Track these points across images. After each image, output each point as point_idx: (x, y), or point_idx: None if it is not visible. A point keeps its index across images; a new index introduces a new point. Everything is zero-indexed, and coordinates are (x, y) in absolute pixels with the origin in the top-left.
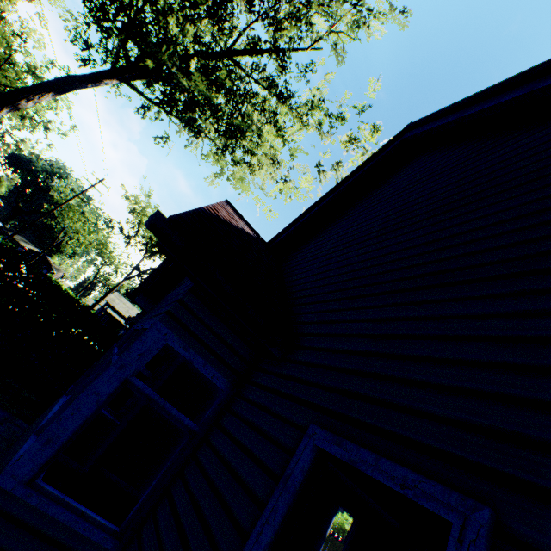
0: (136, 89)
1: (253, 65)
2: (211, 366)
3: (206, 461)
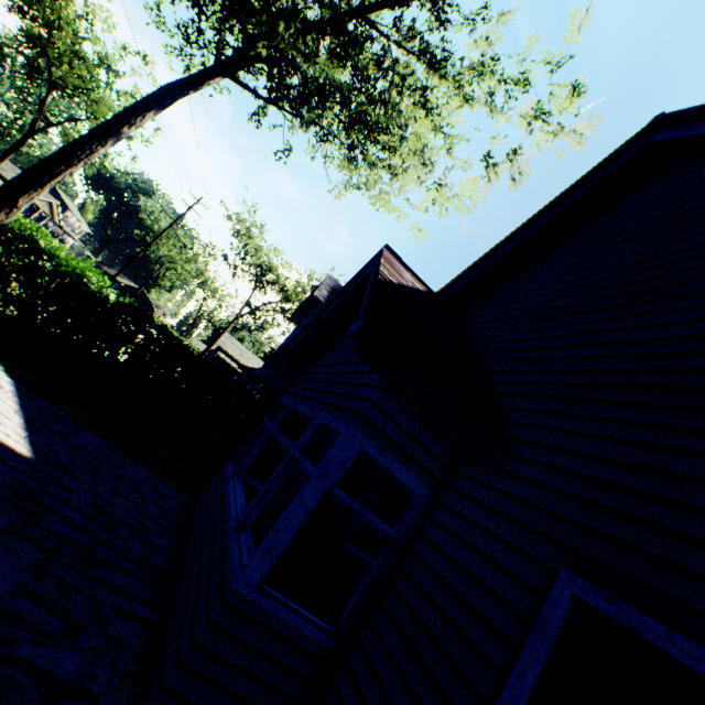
0: (243, 84)
1: (394, 23)
2: (408, 471)
3: (419, 576)
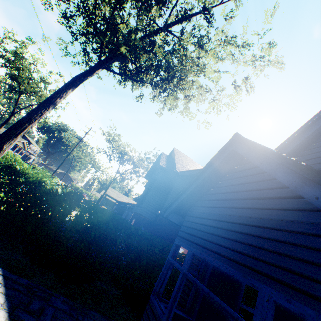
0: (112, 70)
1: (182, 29)
2: None
3: None
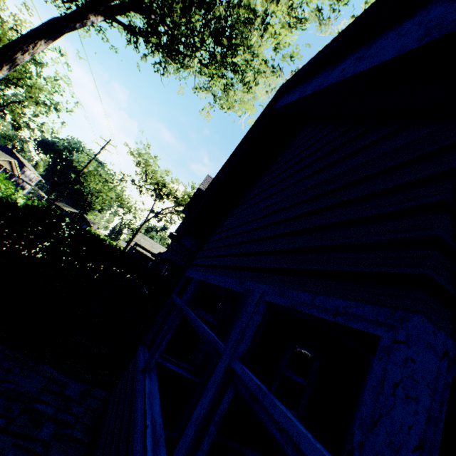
0: (121, 22)
1: None
2: None
3: None
